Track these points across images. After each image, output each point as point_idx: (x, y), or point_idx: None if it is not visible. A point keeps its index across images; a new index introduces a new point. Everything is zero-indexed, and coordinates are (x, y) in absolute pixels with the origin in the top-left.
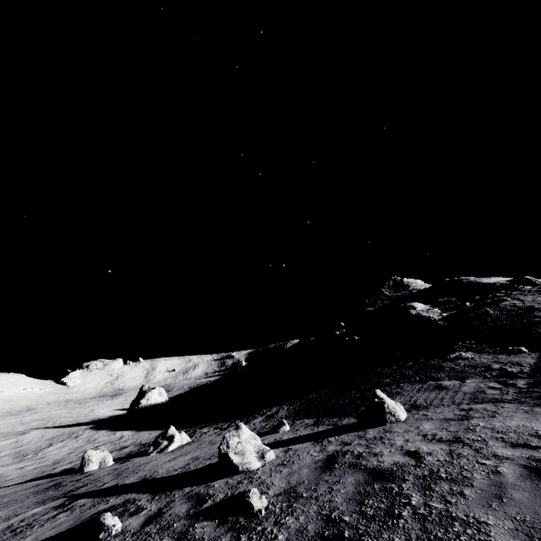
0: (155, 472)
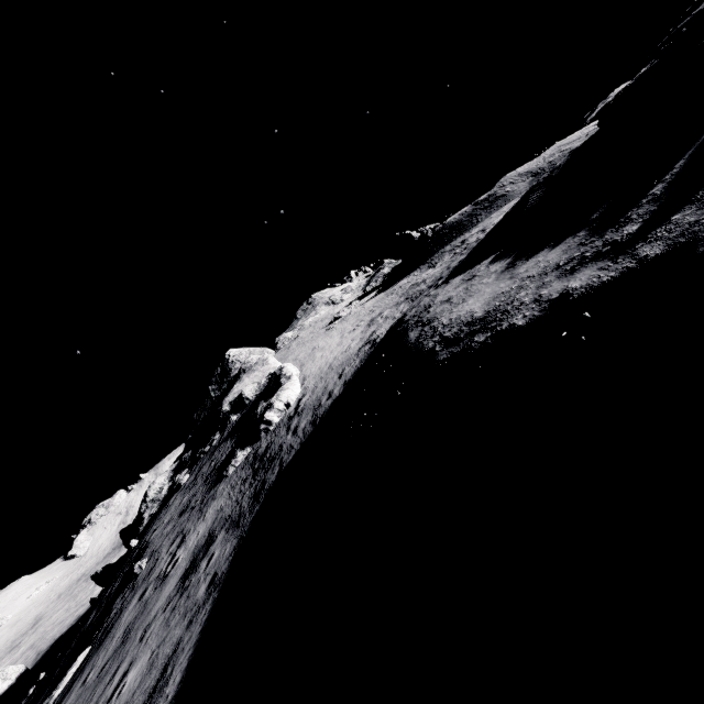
0: None
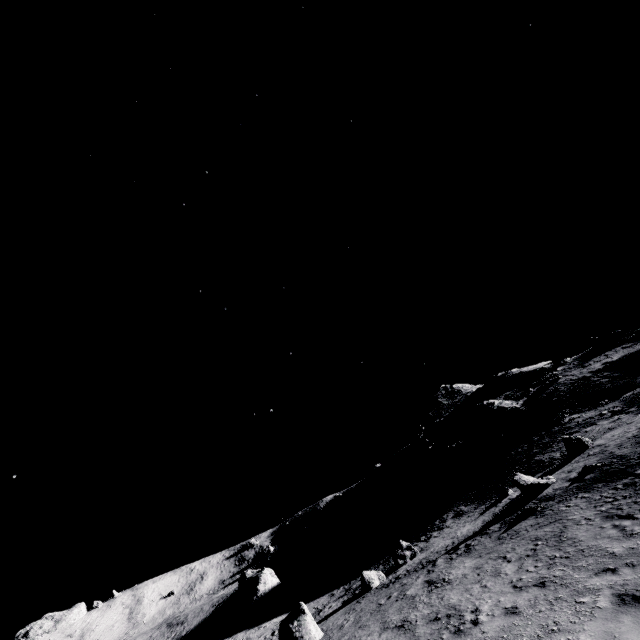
0: (470, 532)
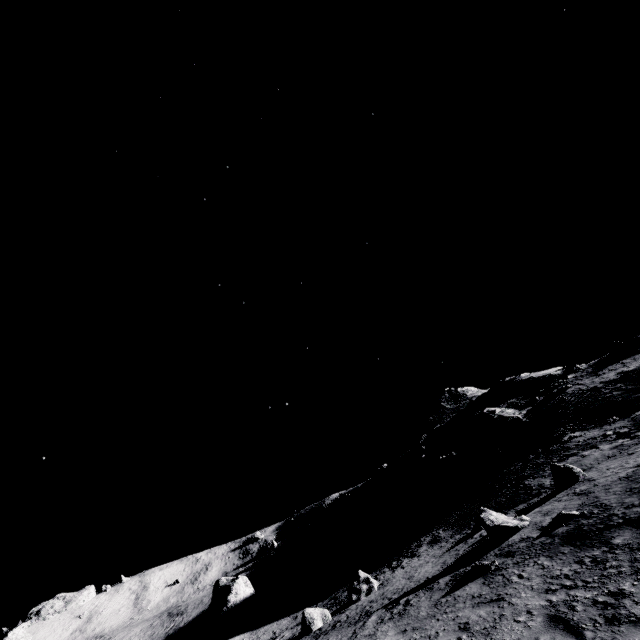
0: (424, 577)
